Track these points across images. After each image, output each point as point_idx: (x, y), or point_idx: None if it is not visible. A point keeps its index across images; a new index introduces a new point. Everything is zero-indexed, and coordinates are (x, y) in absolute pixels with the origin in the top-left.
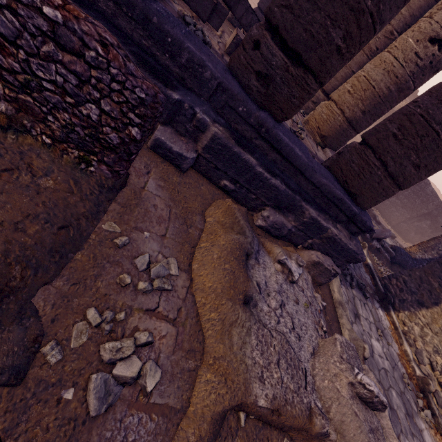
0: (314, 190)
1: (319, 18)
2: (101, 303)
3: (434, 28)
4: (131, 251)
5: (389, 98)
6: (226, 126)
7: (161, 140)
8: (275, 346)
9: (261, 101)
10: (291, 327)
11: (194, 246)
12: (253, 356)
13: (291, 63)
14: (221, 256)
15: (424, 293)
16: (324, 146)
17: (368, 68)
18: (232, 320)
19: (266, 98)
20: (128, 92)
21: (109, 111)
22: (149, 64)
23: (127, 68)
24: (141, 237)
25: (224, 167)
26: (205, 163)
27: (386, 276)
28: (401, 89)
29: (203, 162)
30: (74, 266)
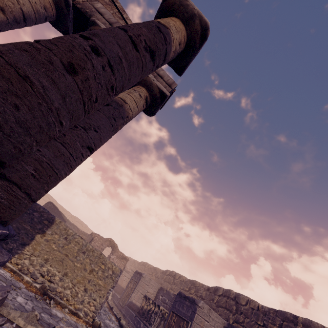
0: None
1: (29, 141)
2: None
3: None
4: None
5: None
6: None
7: None
8: None
9: None
10: None
11: None
12: None
13: None
14: None
15: (24, 237)
16: None
17: None
18: None
19: None
20: None
21: None
22: None
23: None
24: None
25: None
26: None
27: None
28: None
29: None
30: None
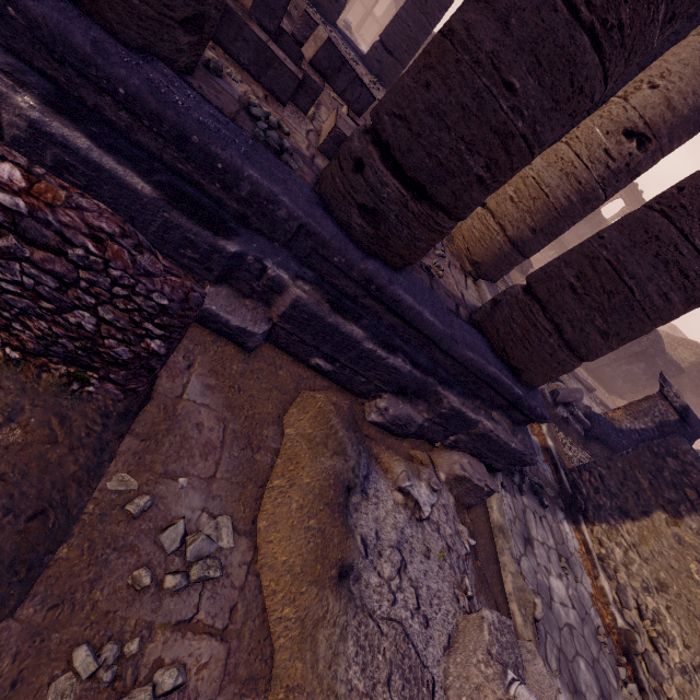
0: (456, 365)
1: (448, 141)
2: (99, 630)
3: (631, 117)
4: (155, 518)
5: (569, 212)
6: (315, 281)
7: (212, 311)
8: (386, 650)
9: (369, 246)
10: (414, 605)
11: (263, 485)
12: (349, 676)
13: (411, 196)
14: (304, 504)
15: (629, 497)
16: (477, 277)
17: (539, 166)
18: (318, 617)
19: (376, 241)
20: (141, 298)
21: (112, 320)
22: (189, 199)
23: (137, 265)
24: (174, 490)
25: (315, 341)
26: (285, 334)
27: (575, 467)
28: (587, 200)
29: (281, 333)
30: (56, 571)
